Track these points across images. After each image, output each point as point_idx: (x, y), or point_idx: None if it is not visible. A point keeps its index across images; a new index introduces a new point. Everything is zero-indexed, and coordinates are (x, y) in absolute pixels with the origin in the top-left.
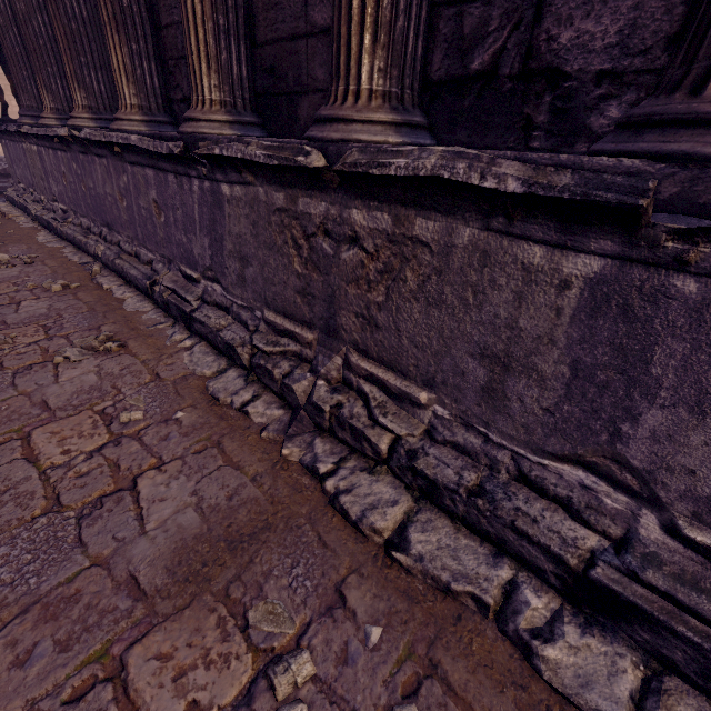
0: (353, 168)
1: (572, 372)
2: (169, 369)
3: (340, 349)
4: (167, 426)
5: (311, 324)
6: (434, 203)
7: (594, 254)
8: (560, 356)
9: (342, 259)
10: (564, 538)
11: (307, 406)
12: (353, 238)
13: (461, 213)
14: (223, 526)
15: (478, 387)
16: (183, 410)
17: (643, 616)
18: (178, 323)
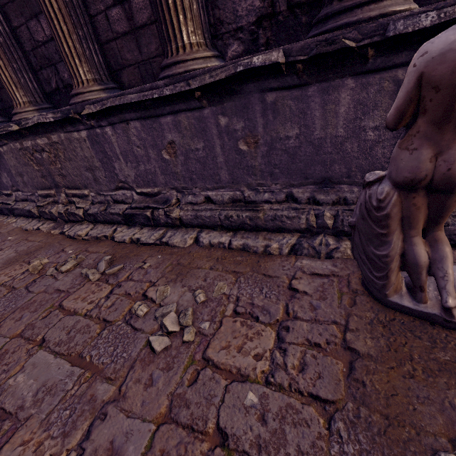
0: (23, 127)
1: (101, 163)
2: (5, 229)
3: (62, 191)
4: (4, 242)
5: (52, 187)
6: (51, 130)
7: (84, 130)
8: (97, 160)
9: (44, 158)
10: (121, 209)
11: (58, 215)
12: (43, 149)
13: (58, 130)
14: (25, 252)
15: (93, 180)
16: (12, 237)
17: (134, 215)
18: (9, 216)
